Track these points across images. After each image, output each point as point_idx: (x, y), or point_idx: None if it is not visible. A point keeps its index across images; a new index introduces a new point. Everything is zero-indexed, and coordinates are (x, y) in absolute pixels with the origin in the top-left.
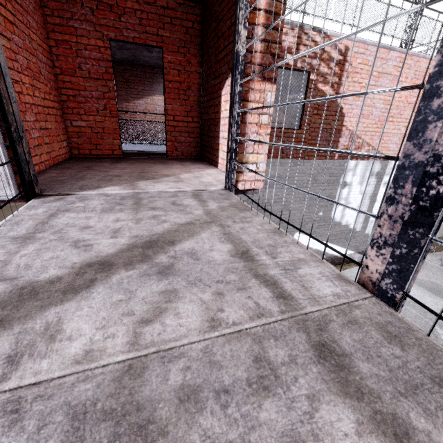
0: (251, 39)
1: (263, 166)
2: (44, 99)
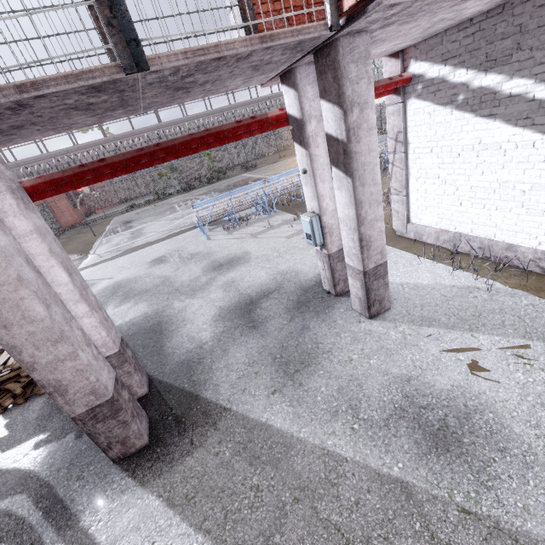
0: None
1: None
2: None
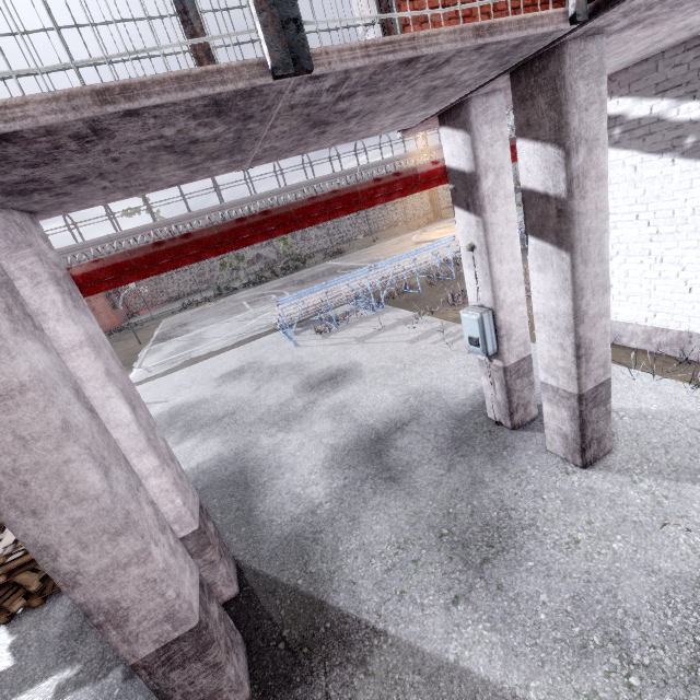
0: None
1: None
2: (518, 8)
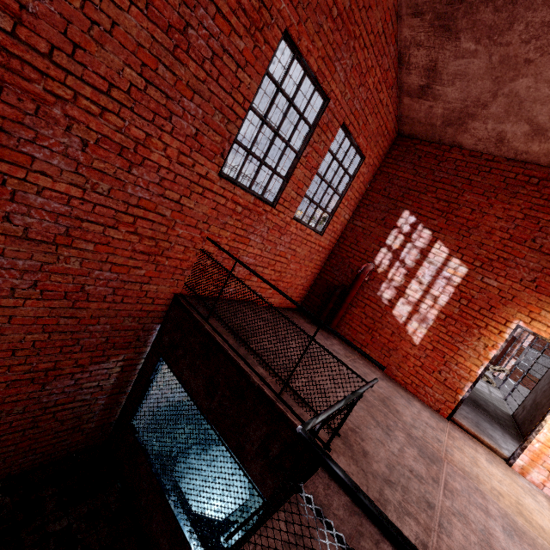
0: (512, 350)
1: (504, 374)
2: None
